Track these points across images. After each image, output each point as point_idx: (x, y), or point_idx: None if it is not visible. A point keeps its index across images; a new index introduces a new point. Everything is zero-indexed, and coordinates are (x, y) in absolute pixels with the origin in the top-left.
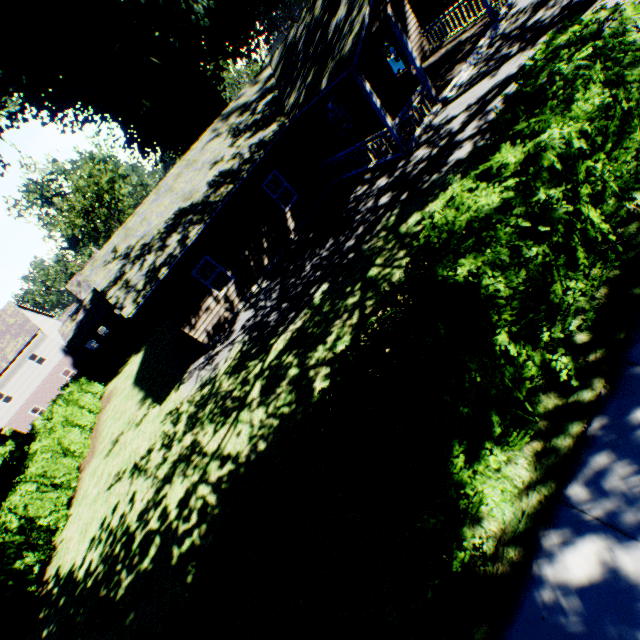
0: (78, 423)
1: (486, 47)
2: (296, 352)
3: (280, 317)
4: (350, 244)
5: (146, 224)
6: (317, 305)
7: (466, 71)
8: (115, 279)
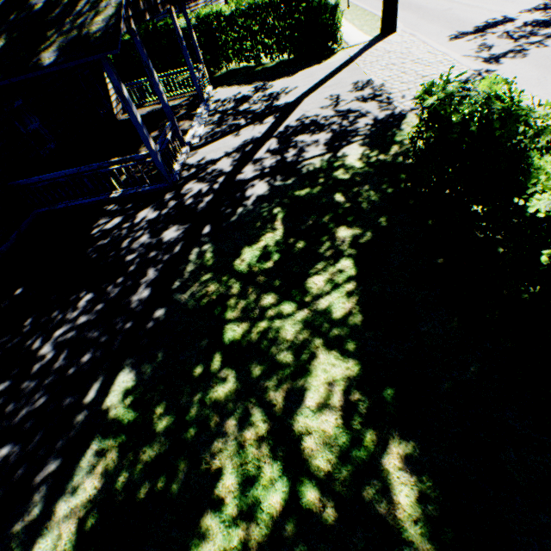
0: None
1: (207, 115)
2: None
3: (0, 490)
4: (143, 295)
5: None
6: (129, 422)
7: (199, 127)
8: None
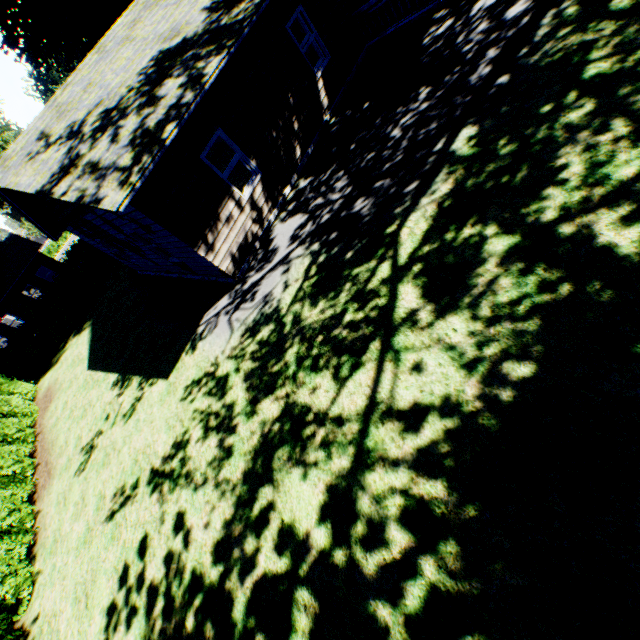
0: (9, 436)
1: None
2: (479, 220)
3: (382, 199)
4: (483, 73)
5: (96, 89)
6: (473, 154)
7: None
8: (61, 168)
